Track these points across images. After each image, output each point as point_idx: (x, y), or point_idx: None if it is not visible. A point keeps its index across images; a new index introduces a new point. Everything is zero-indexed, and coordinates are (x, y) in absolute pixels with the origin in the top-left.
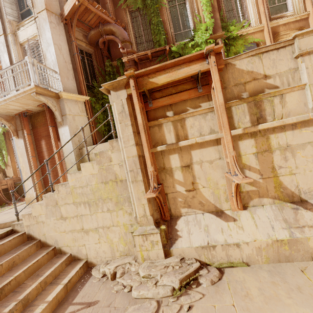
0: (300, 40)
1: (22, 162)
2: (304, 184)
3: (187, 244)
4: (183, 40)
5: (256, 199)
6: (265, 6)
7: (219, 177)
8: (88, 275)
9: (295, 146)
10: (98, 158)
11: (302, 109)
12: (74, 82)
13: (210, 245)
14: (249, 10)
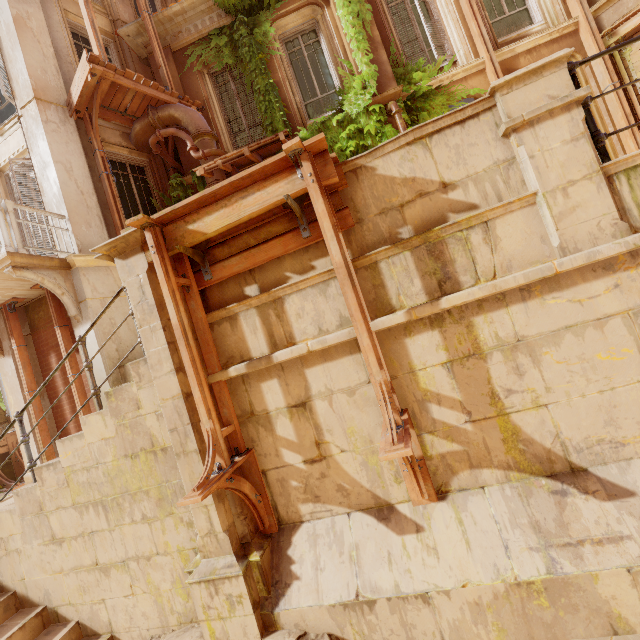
0: (506, 97)
1: (14, 404)
2: (573, 429)
3: (311, 599)
4: (323, 113)
5: (465, 472)
6: (480, 22)
7: (374, 425)
8: None
9: (535, 339)
10: (113, 402)
11: (539, 251)
12: (102, 230)
13: (362, 599)
14: (450, 34)
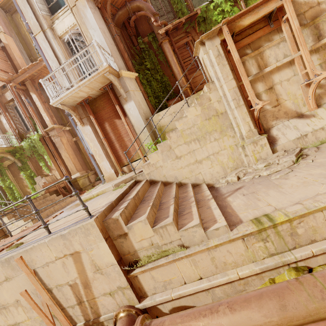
0: None
1: (93, 147)
2: None
3: (286, 141)
4: (200, 5)
5: (325, 98)
6: None
7: (296, 89)
8: (214, 188)
9: None
10: (199, 101)
11: None
12: (122, 62)
13: (303, 135)
14: None
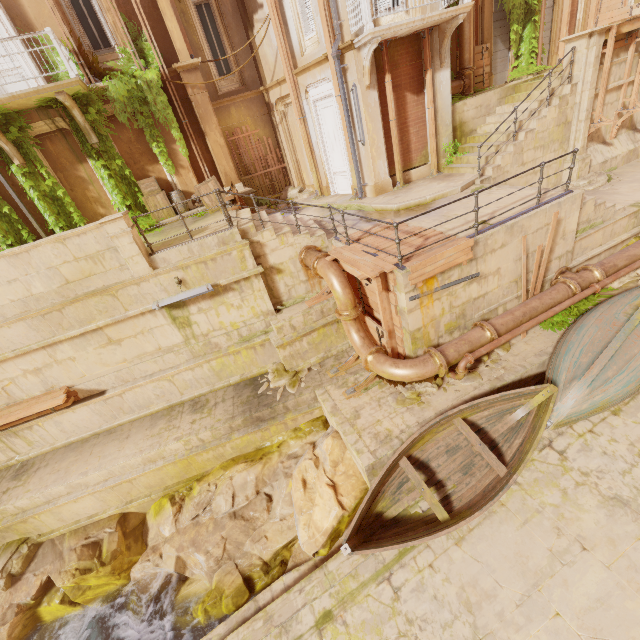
0: None
1: (372, 131)
2: (639, 117)
3: (596, 163)
4: None
5: (620, 130)
6: None
7: (611, 115)
8: None
9: None
10: (560, 102)
11: None
12: None
13: (606, 160)
14: None
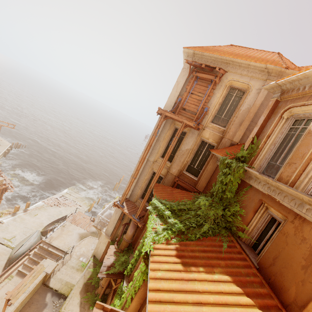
0: None
1: None
2: None
3: None
4: None
5: None
6: None
7: None
8: None
9: None
10: None
11: None
12: (112, 229)
13: None
14: None
